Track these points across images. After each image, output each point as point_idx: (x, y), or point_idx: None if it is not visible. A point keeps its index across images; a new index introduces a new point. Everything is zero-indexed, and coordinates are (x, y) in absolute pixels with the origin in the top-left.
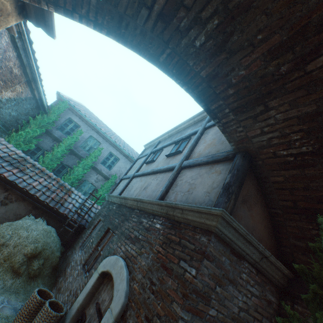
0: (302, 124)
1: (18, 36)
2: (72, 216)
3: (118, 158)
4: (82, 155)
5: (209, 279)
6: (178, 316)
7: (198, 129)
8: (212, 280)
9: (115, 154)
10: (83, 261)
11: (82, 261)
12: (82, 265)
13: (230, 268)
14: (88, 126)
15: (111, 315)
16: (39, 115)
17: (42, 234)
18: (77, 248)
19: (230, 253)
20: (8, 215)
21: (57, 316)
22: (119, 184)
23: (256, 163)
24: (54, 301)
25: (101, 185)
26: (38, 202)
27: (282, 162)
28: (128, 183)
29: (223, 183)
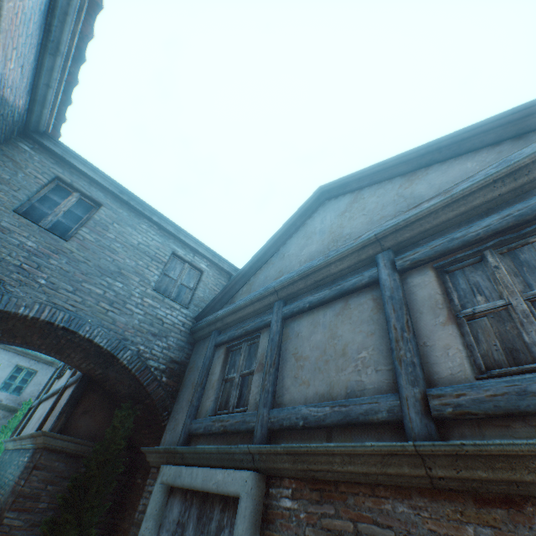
0: (89, 360)
1: None
2: None
3: (35, 370)
4: None
5: (40, 483)
6: (4, 517)
7: None
8: (44, 482)
9: (28, 365)
10: None
11: None
12: None
13: (66, 468)
14: None
15: None
16: None
17: None
18: None
19: (66, 457)
20: None
21: None
22: (26, 418)
23: (95, 379)
24: None
25: (3, 426)
26: None
27: (102, 377)
28: (33, 413)
29: (64, 405)
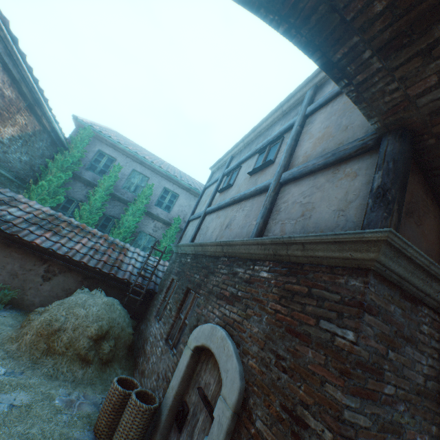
0: None
1: None
2: (135, 280)
3: (177, 194)
4: (127, 199)
5: (377, 343)
6: (341, 405)
7: (293, 122)
8: (381, 343)
9: (172, 189)
10: (164, 334)
11: (162, 335)
12: (164, 340)
13: (403, 320)
14: (127, 158)
15: (226, 406)
16: (58, 155)
17: (104, 309)
18: (152, 319)
19: (400, 298)
20: (56, 292)
21: (150, 409)
22: (187, 229)
23: (423, 145)
24: (142, 391)
25: (163, 234)
26: (88, 269)
27: None
28: (200, 224)
29: (371, 189)
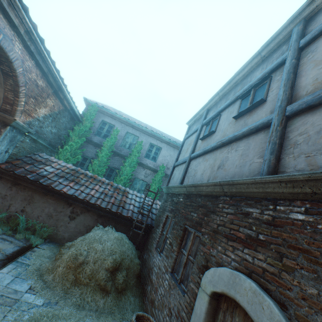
0: None
1: (28, 37)
2: (136, 217)
3: (160, 147)
4: (124, 154)
5: None
6: None
7: (281, 59)
8: None
9: (156, 143)
10: (169, 268)
11: (166, 268)
12: (169, 274)
13: None
14: (122, 124)
15: None
16: (76, 126)
17: (116, 243)
18: (153, 250)
19: None
20: (79, 228)
21: None
22: (174, 173)
23: None
24: None
25: (152, 179)
26: (101, 209)
27: None
28: (187, 168)
29: None
